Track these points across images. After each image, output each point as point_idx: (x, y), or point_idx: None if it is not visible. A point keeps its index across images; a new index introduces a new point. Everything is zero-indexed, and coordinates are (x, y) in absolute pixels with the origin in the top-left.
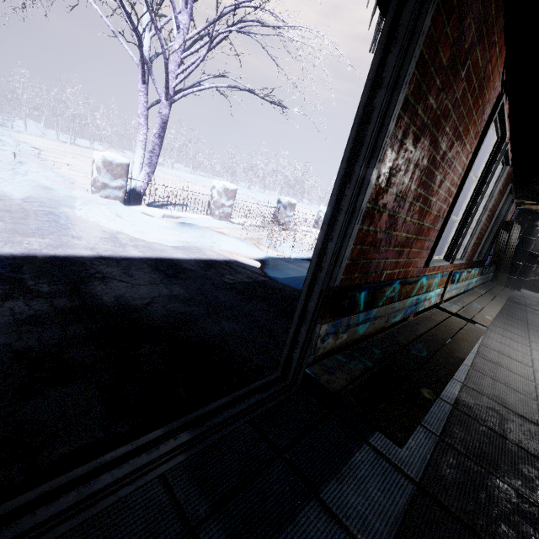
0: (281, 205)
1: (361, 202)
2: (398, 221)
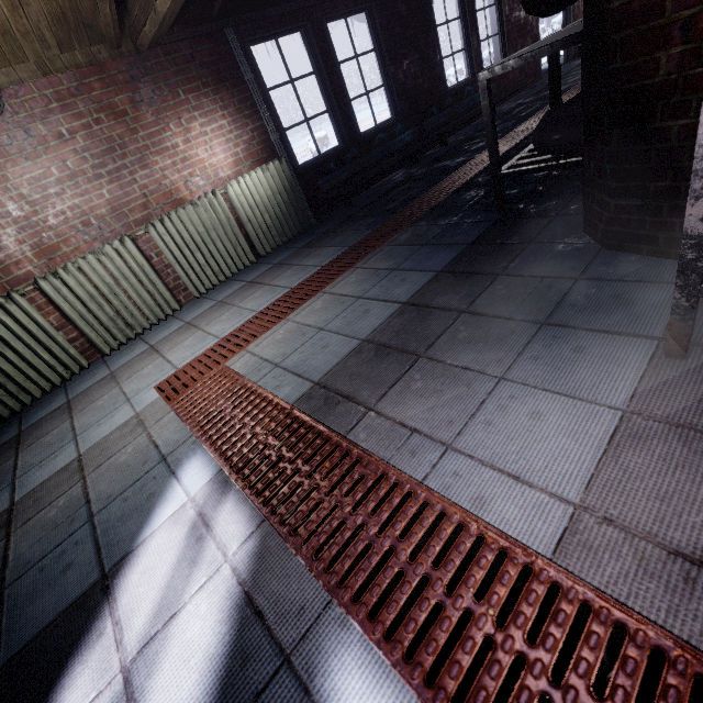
0: (484, 61)
1: (571, 10)
2: (580, 7)
